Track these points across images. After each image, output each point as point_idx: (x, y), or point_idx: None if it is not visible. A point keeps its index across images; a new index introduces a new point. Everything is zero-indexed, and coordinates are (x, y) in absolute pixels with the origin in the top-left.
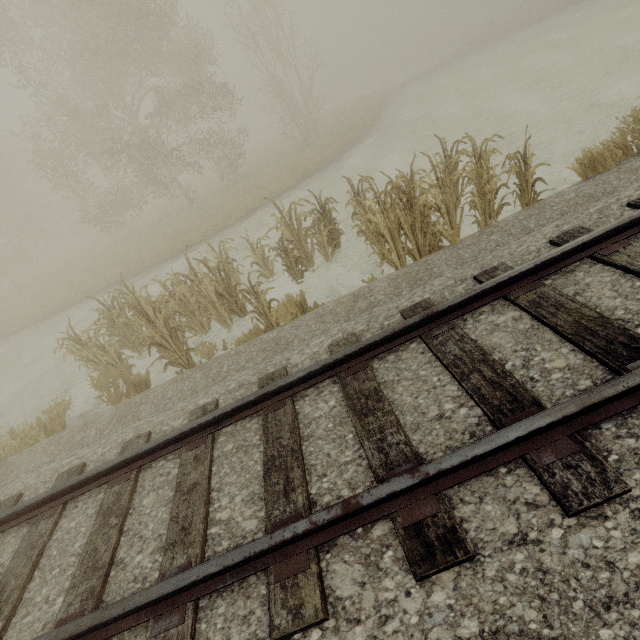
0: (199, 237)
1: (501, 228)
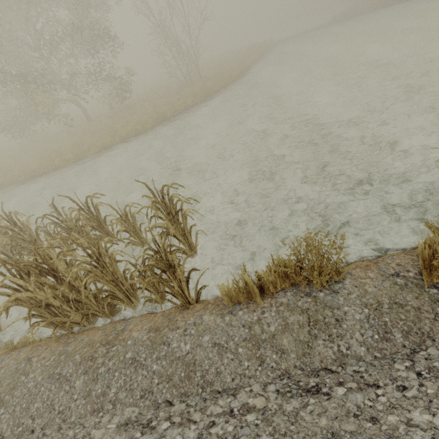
0: (61, 164)
1: (101, 365)
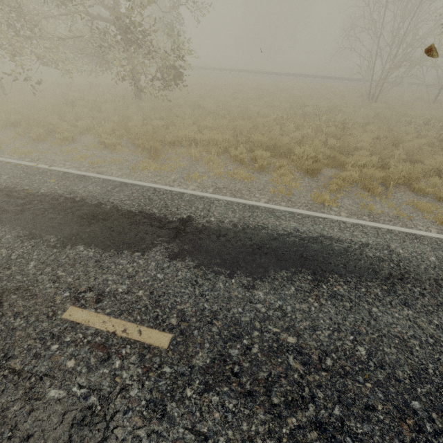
0: None
1: None
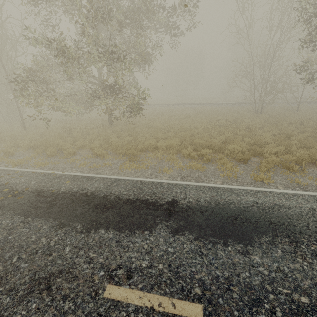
0: None
1: None
